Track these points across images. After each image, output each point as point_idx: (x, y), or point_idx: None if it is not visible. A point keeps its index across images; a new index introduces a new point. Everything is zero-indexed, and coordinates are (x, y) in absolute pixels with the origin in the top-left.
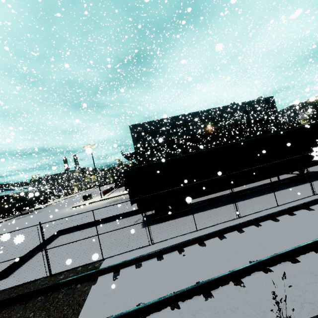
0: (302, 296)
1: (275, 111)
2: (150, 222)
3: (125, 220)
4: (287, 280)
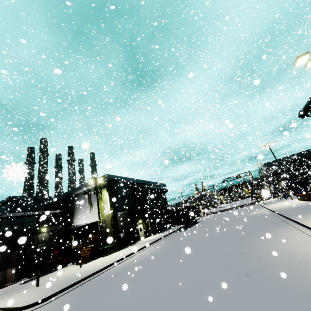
0: None
1: None
2: None
3: None
4: None
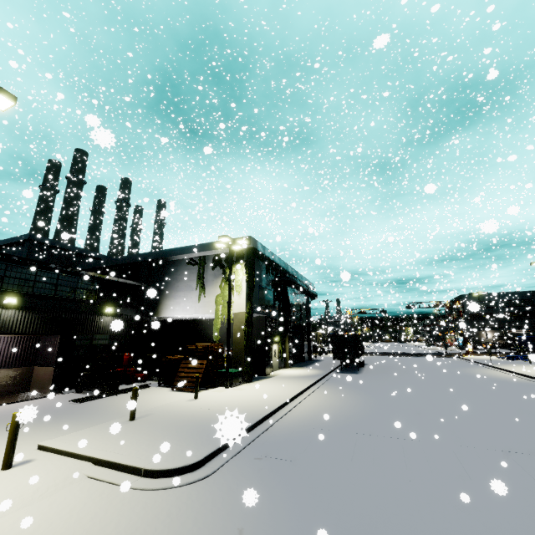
0: None
1: None
2: None
3: None
4: None
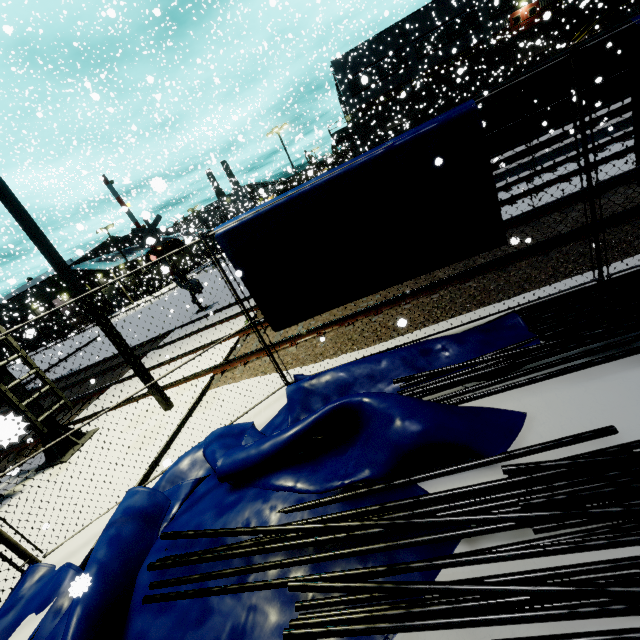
0: (557, 195)
1: None
2: None
3: None
4: (552, 192)
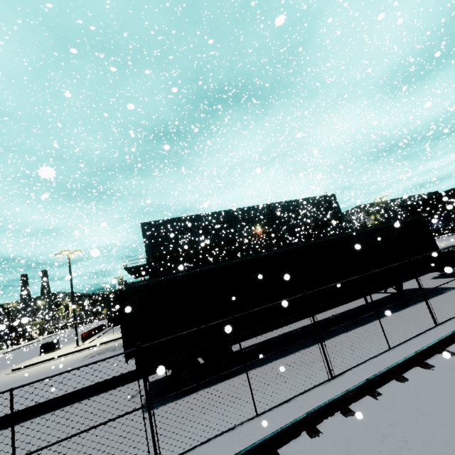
0: None
1: (339, 212)
2: (162, 396)
3: (112, 396)
4: None
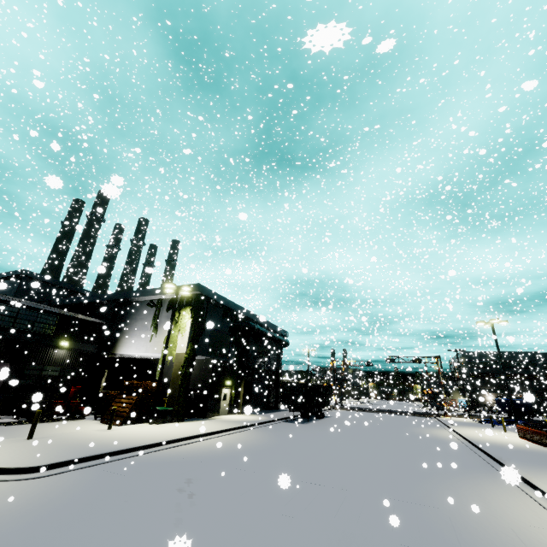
0: None
1: None
2: None
3: None
4: None
